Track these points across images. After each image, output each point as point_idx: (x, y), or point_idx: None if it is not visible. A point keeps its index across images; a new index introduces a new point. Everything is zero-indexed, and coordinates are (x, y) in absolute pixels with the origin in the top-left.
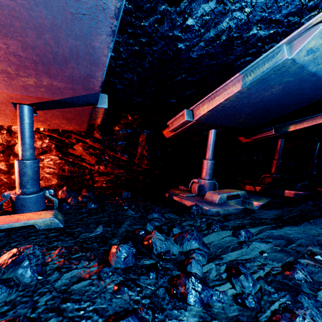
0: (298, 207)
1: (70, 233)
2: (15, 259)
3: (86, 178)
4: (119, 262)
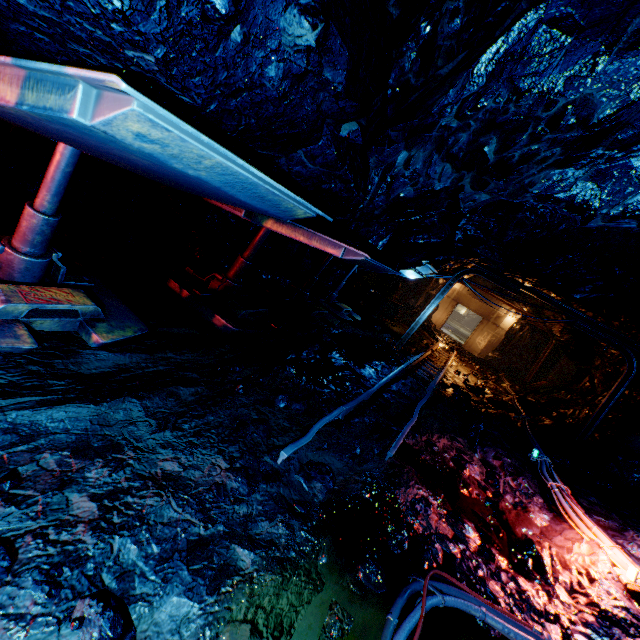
0: (188, 355)
1: None
2: None
3: None
4: None
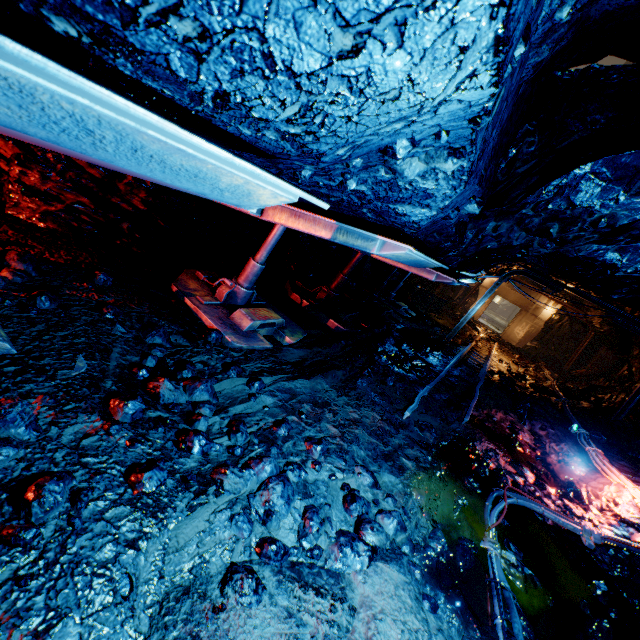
0: (328, 349)
1: (39, 369)
2: (6, 419)
3: None
4: (127, 418)
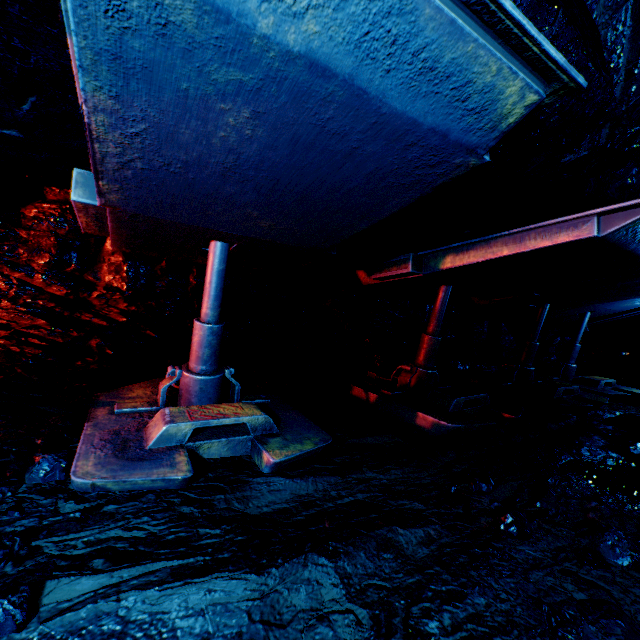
0: (395, 471)
1: None
2: None
3: None
4: None
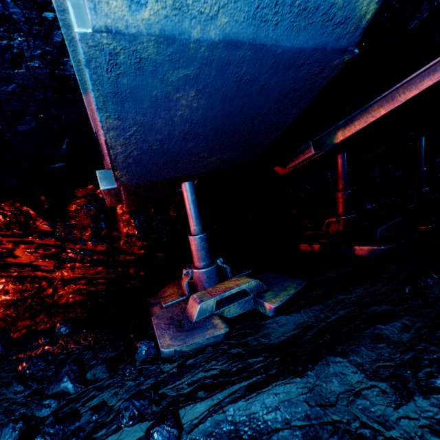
0: (357, 290)
1: None
2: None
3: (47, 294)
4: None
